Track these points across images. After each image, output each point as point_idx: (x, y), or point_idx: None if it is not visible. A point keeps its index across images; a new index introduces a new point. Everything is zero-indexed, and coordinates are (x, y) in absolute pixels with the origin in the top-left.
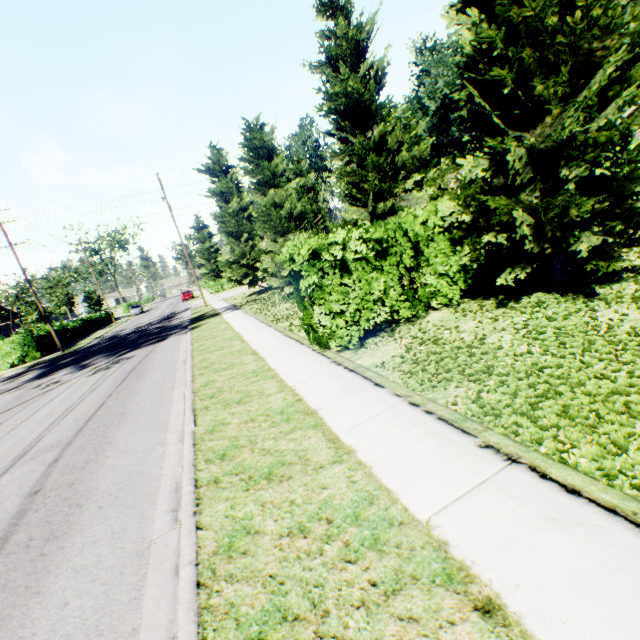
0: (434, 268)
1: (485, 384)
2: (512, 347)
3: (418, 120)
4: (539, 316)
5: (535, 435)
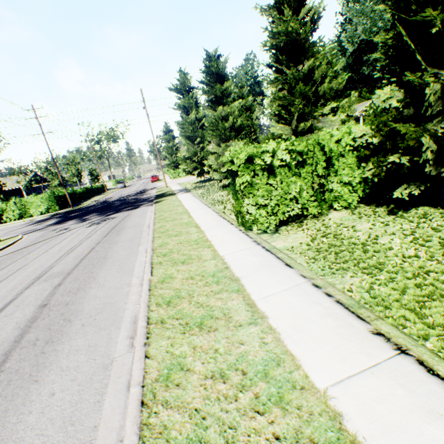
0: (340, 178)
1: (377, 278)
2: (401, 250)
3: (337, 60)
4: (425, 226)
5: (422, 331)
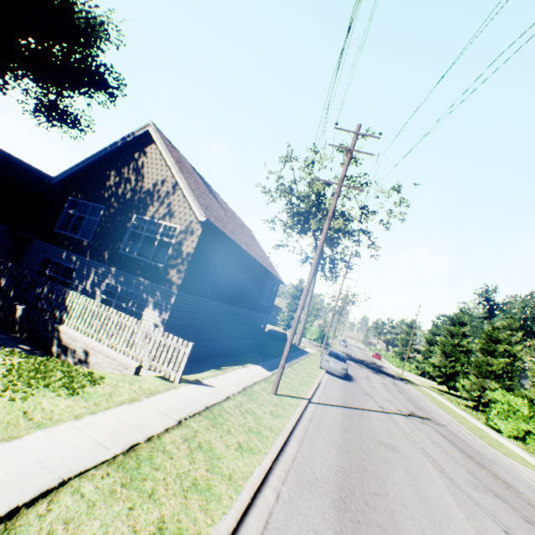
0: None
1: None
2: None
3: None
4: None
5: None
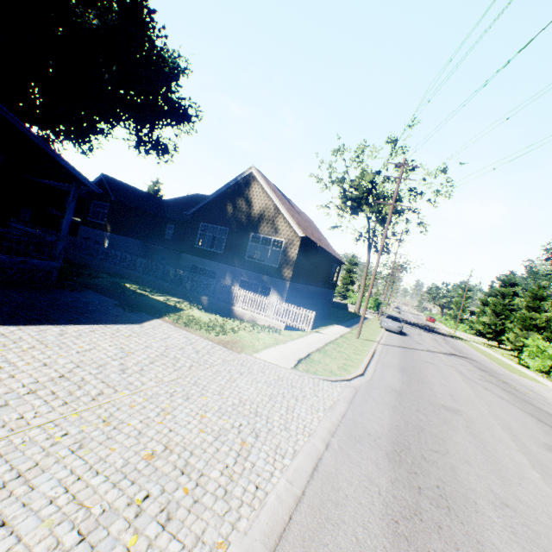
0: None
1: None
2: None
3: None
4: None
5: None
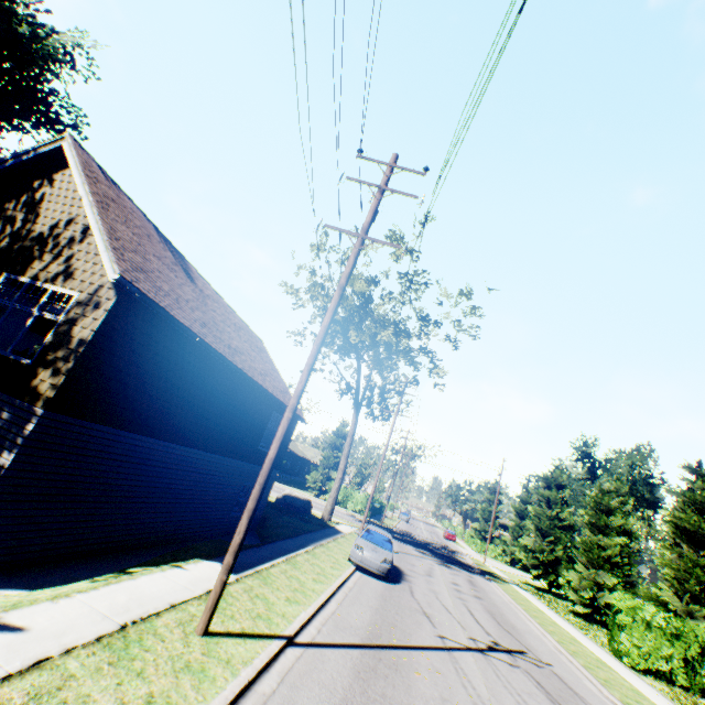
0: None
1: None
2: None
3: None
4: None
5: None
